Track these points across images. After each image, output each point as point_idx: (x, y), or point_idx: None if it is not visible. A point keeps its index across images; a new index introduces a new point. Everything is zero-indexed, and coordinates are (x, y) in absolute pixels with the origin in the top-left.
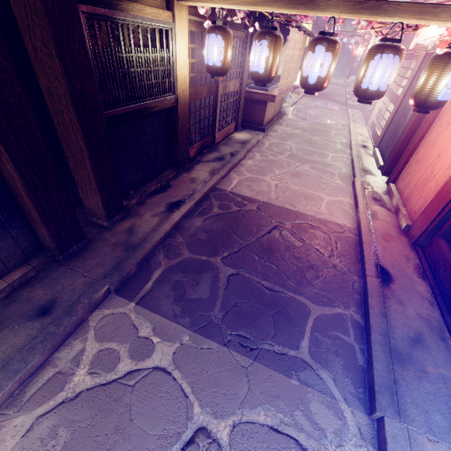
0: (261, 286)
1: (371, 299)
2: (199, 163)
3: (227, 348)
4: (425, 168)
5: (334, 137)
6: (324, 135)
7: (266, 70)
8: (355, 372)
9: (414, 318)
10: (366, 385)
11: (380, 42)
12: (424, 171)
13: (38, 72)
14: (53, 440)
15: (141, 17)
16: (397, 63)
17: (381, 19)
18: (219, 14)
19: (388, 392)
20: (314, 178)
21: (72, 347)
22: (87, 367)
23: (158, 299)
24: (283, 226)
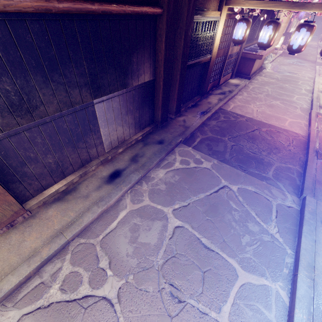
0: (248, 151)
1: (309, 162)
2: (211, 95)
3: (234, 168)
4: None
5: (300, 85)
6: (293, 84)
7: (268, 41)
8: (294, 186)
9: None
10: (299, 190)
11: None
12: None
13: None
14: (174, 177)
15: (209, 17)
16: None
17: None
18: (246, 11)
19: (310, 190)
20: (282, 109)
21: (171, 156)
22: (179, 162)
23: (201, 148)
24: (261, 130)
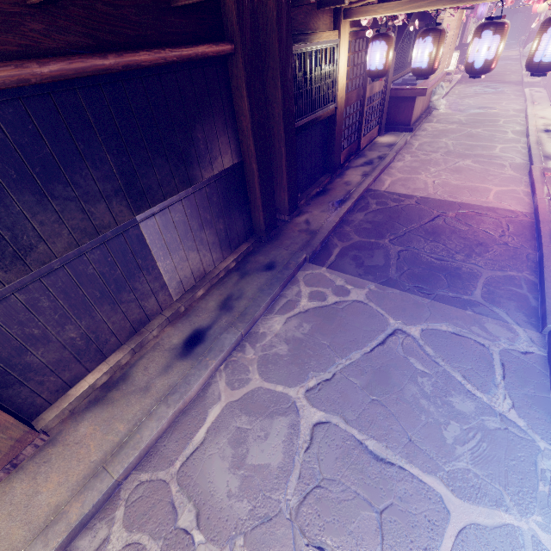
0: (430, 258)
1: (547, 262)
2: (349, 169)
3: (408, 293)
4: None
5: (503, 126)
6: (489, 126)
7: (429, 63)
8: (528, 310)
9: None
10: (538, 317)
11: None
12: None
13: None
14: (302, 327)
15: (321, 43)
16: None
17: None
18: (382, 22)
19: None
20: (478, 172)
21: (292, 289)
22: (306, 299)
23: (343, 266)
24: (446, 215)
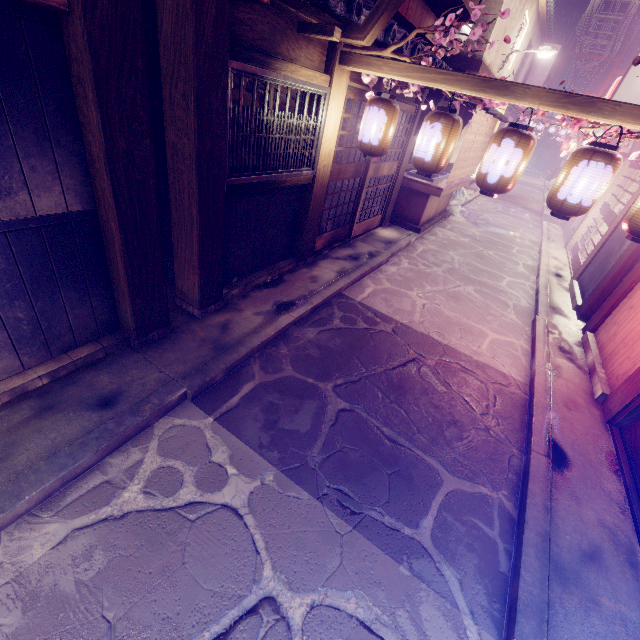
0: (380, 433)
1: (533, 483)
2: (326, 259)
3: (321, 503)
4: (639, 318)
5: (516, 255)
6: (502, 251)
7: (435, 158)
8: (493, 579)
9: (592, 524)
10: (505, 602)
11: (589, 146)
12: (638, 323)
13: (168, 126)
14: (87, 562)
15: (294, 79)
16: (609, 174)
17: (593, 119)
18: (387, 85)
19: (536, 616)
20: (478, 306)
21: (128, 455)
22: (141, 483)
23: (243, 420)
24: (424, 361)
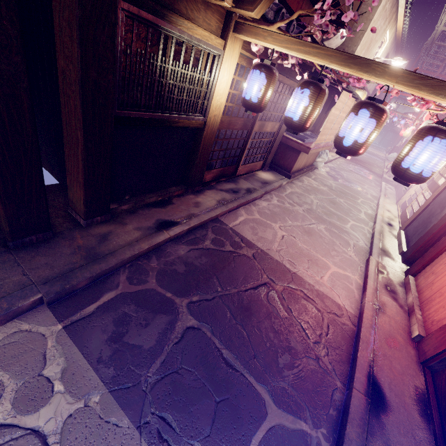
0: (219, 355)
1: (351, 427)
2: (212, 189)
3: (140, 434)
4: None
5: (360, 204)
6: (350, 200)
7: (301, 118)
8: None
9: None
10: None
11: (435, 124)
12: None
13: (58, 52)
14: None
15: (189, 35)
16: None
17: (442, 100)
18: (270, 54)
19: None
20: (326, 242)
21: None
22: None
23: (91, 330)
24: (274, 286)
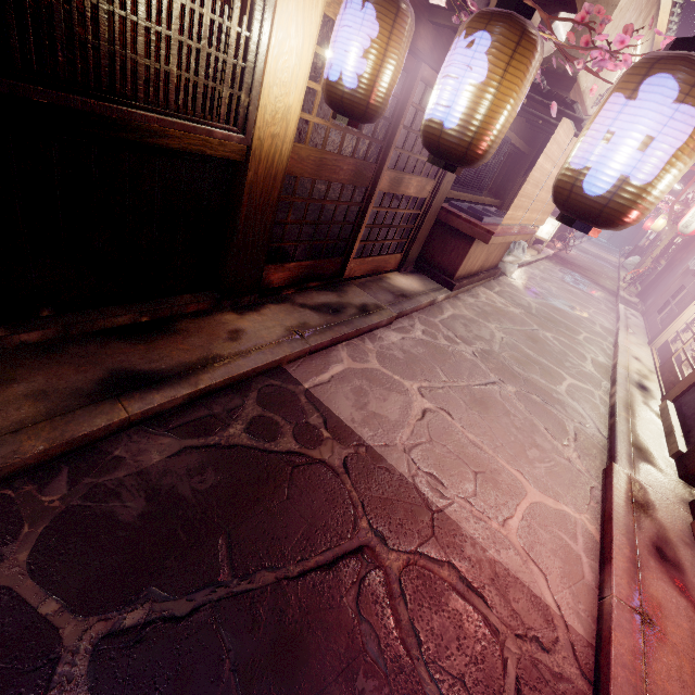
0: None
1: None
2: (282, 304)
3: None
4: None
5: (583, 344)
6: (565, 335)
7: (466, 121)
8: None
9: None
10: None
11: None
12: None
13: None
14: None
15: None
16: None
17: None
18: None
19: None
20: (518, 425)
21: None
22: None
23: None
24: (382, 555)
